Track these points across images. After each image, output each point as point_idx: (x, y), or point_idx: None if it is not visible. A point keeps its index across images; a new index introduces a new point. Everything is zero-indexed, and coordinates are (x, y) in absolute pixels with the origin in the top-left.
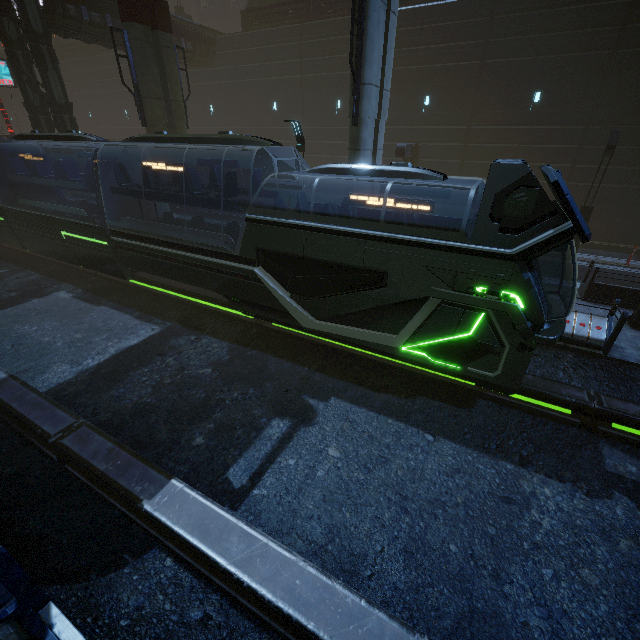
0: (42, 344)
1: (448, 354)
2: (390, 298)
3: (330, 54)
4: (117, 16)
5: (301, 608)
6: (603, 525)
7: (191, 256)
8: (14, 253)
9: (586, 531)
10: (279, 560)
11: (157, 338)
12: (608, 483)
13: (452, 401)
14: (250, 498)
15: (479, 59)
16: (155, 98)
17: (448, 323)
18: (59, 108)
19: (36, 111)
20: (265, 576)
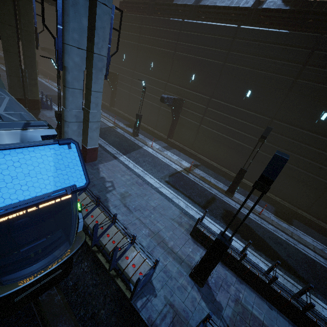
0: None
1: None
2: None
3: (153, 36)
4: None
5: None
6: None
7: None
8: None
9: None
10: None
11: None
12: None
13: None
14: None
15: (223, 61)
16: (8, 25)
17: None
18: None
19: None
20: None
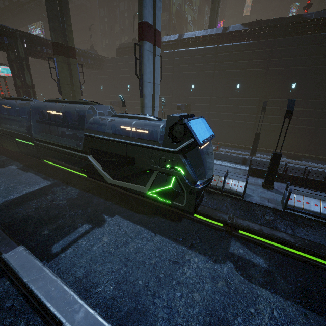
0: None
1: (165, 196)
2: (137, 169)
3: None
4: None
5: (49, 299)
6: (214, 275)
7: (64, 150)
8: None
9: (205, 277)
10: (50, 280)
11: (47, 187)
12: (226, 257)
13: (171, 219)
14: (57, 257)
15: (213, 70)
16: (66, 84)
17: (162, 181)
18: (28, 86)
19: (19, 87)
20: (40, 286)
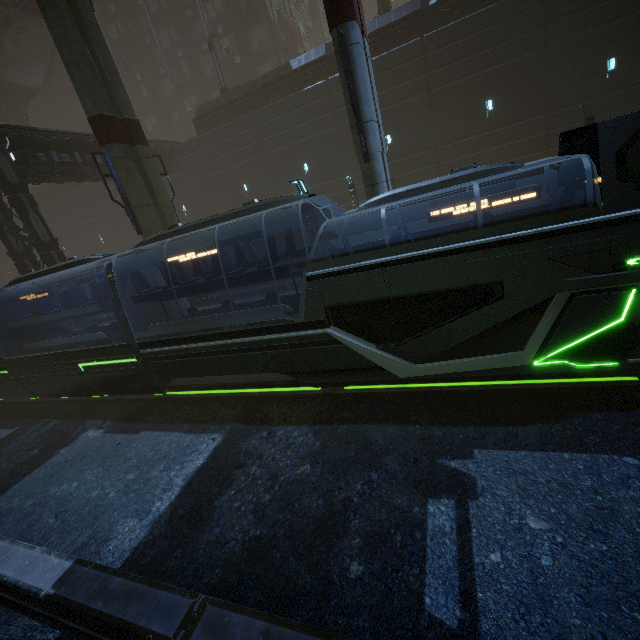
0: (91, 502)
1: (597, 352)
2: (512, 309)
3: (285, 129)
4: (84, 152)
5: None
6: None
7: (244, 341)
8: (20, 406)
9: None
10: None
11: (224, 448)
12: None
13: (613, 407)
14: (485, 638)
15: (425, 91)
16: (145, 205)
17: (589, 315)
18: (45, 246)
19: (21, 257)
20: None
